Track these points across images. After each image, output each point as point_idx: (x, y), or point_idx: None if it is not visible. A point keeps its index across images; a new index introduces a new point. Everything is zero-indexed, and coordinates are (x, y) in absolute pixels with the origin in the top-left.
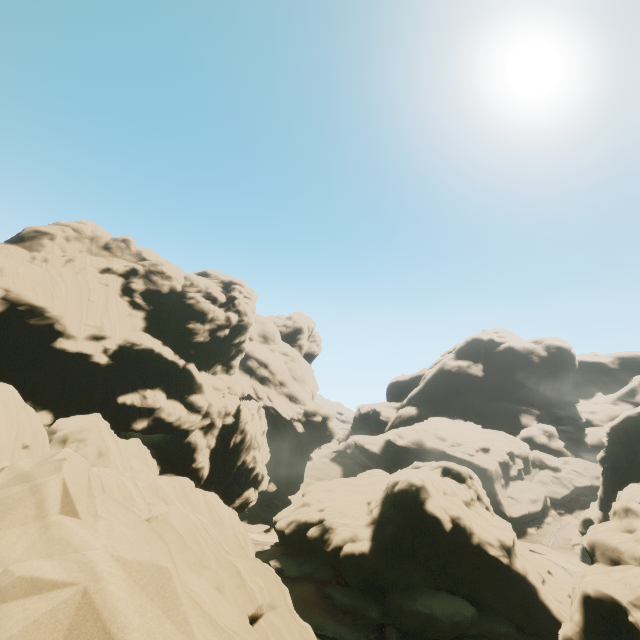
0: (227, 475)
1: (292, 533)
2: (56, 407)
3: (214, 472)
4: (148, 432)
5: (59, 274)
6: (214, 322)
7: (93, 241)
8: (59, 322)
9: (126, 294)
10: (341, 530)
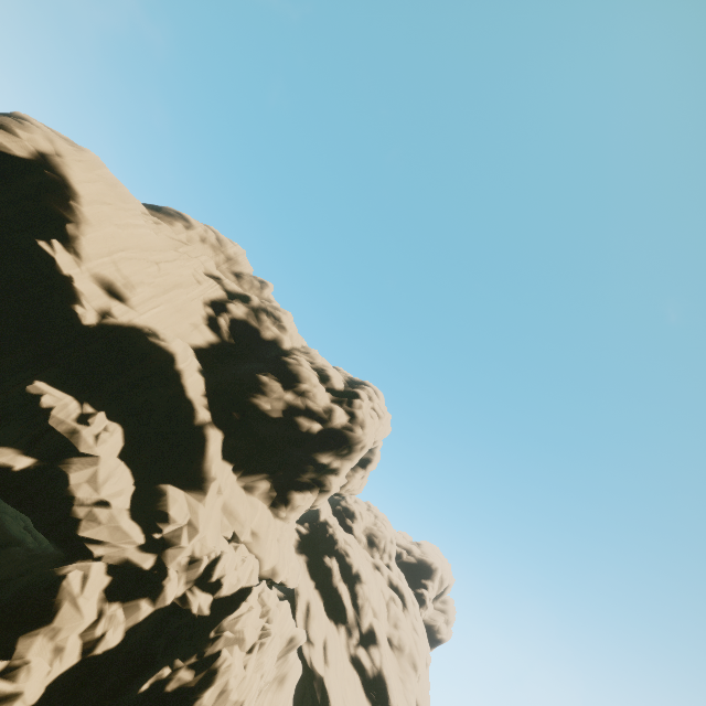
0: None
1: None
2: None
3: None
4: (6, 489)
5: (155, 232)
6: (304, 399)
7: (229, 261)
8: (79, 225)
9: (214, 308)
10: None
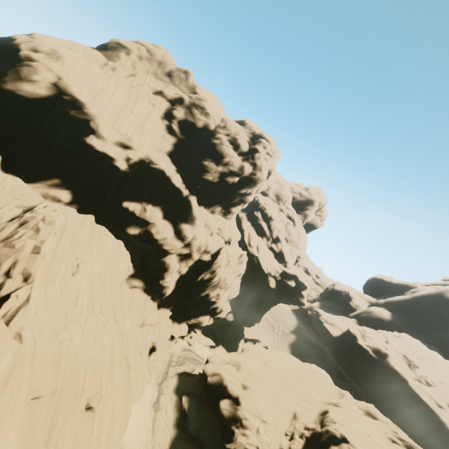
0: (190, 298)
1: (212, 385)
2: (78, 191)
3: (178, 293)
4: (138, 239)
5: (117, 83)
6: (228, 166)
7: (160, 66)
8: (94, 121)
9: (167, 118)
10: (248, 435)
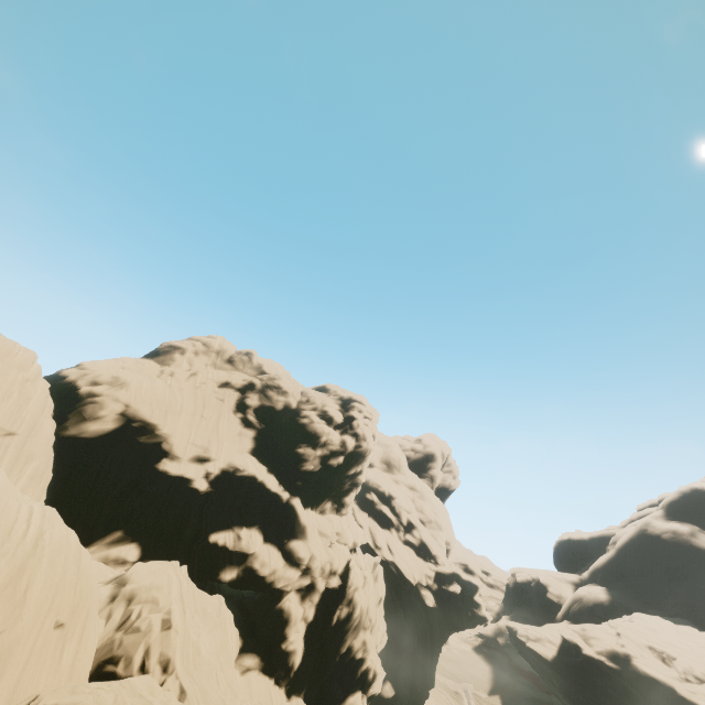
0: (326, 665)
1: None
2: (146, 540)
3: (309, 659)
4: (236, 586)
5: (180, 388)
6: (327, 447)
7: (219, 354)
8: (167, 441)
9: (240, 410)
10: None
